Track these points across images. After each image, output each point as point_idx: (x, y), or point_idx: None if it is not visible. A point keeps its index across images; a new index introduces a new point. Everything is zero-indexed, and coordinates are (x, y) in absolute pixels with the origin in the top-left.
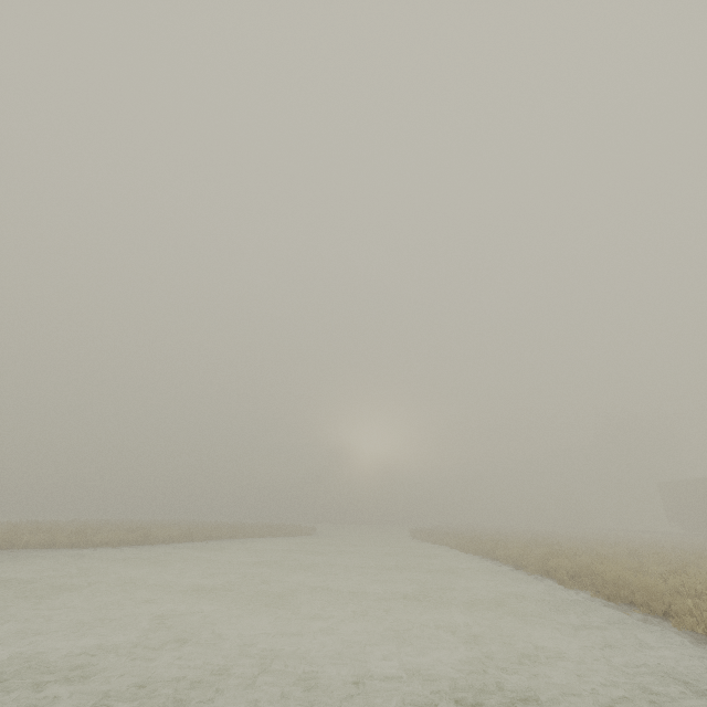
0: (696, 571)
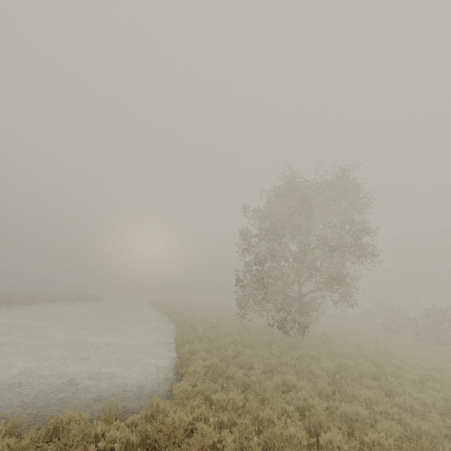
0: (206, 318)
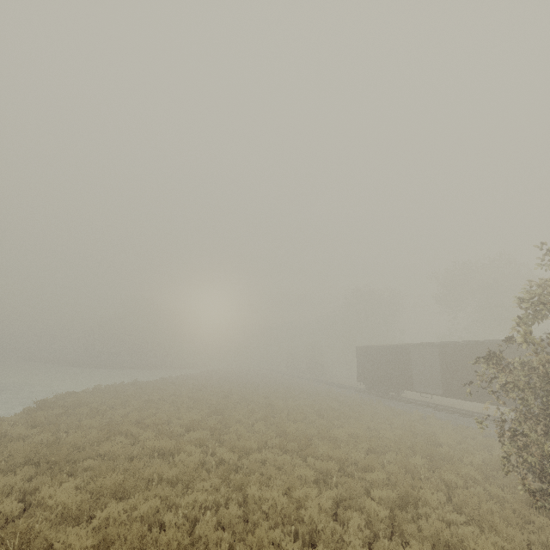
0: None
